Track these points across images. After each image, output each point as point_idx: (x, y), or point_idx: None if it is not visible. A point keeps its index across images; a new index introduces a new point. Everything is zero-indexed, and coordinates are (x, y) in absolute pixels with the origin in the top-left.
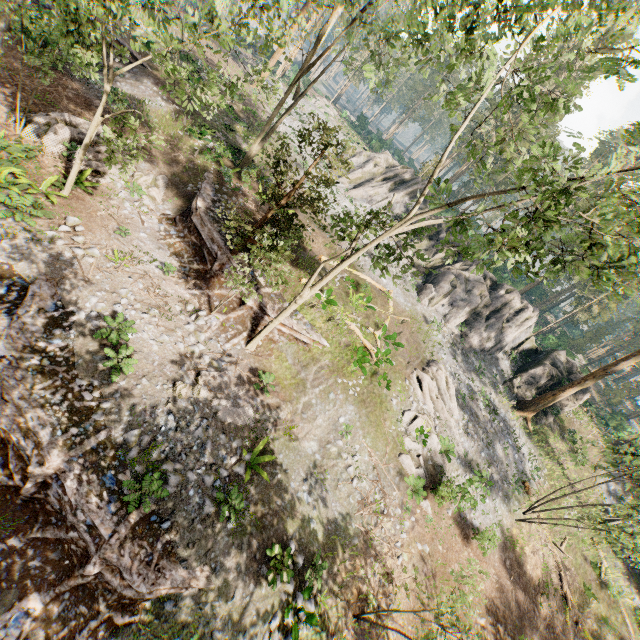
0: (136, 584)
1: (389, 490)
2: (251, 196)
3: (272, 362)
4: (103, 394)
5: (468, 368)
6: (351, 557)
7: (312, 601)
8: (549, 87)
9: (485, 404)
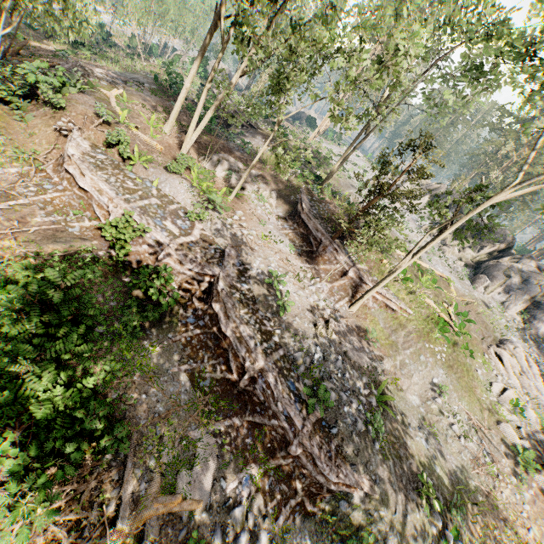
0: (326, 472)
1: (497, 456)
2: (332, 203)
3: (368, 324)
4: (274, 324)
5: (540, 353)
6: (480, 513)
7: (460, 543)
8: None
9: None
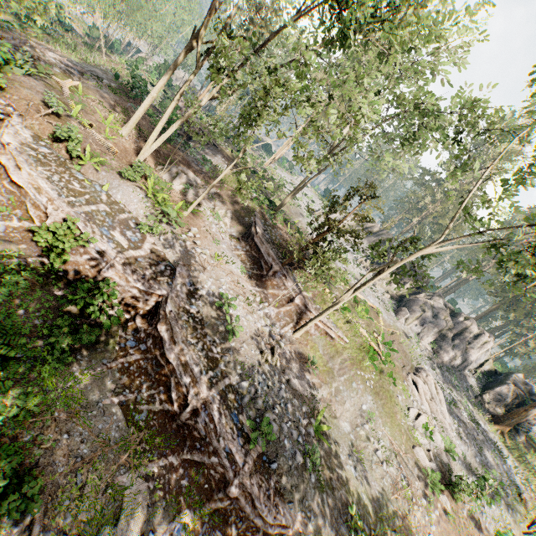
0: (264, 513)
1: (412, 479)
2: (283, 230)
3: (309, 350)
4: (222, 350)
5: (445, 380)
6: None
7: None
8: (468, 179)
9: (467, 413)
